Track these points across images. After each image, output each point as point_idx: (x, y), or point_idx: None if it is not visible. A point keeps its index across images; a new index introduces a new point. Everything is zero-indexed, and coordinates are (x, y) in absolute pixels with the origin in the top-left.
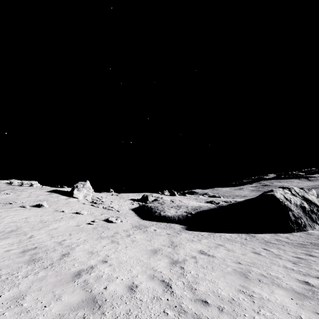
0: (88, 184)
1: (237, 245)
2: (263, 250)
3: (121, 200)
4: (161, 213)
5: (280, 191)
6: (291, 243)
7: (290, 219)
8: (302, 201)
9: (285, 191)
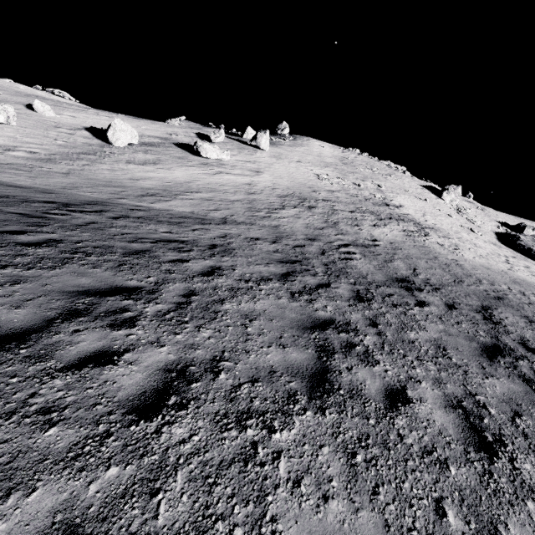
0: (460, 189)
1: None
2: None
3: (485, 218)
4: (525, 247)
5: None
6: None
7: None
8: None
9: None
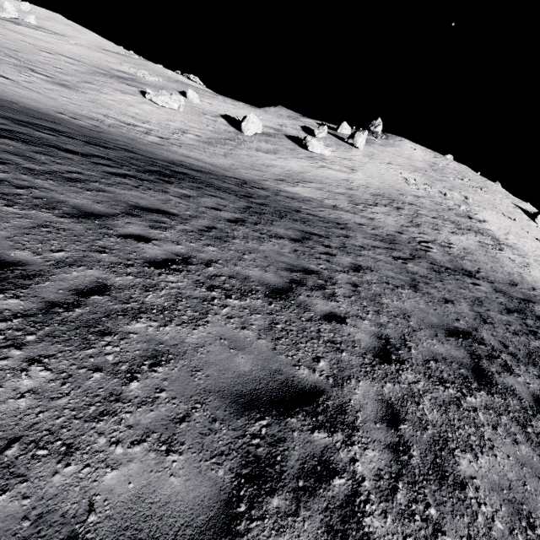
0: None
1: None
2: None
3: None
4: None
5: None
6: None
7: None
8: None
9: None
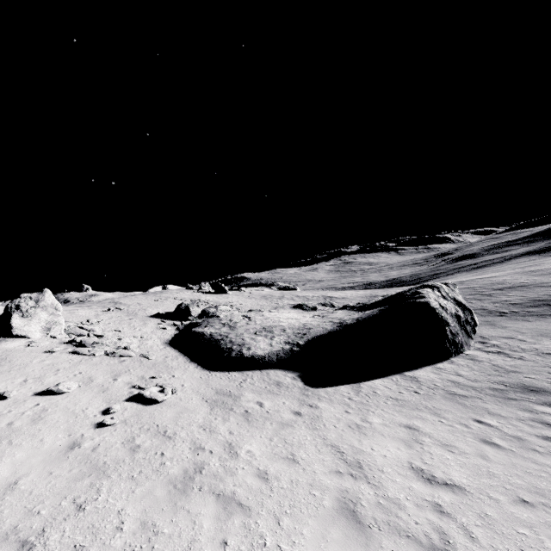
0: (51, 297)
1: (432, 420)
2: (485, 429)
3: (134, 321)
4: (244, 352)
5: (432, 295)
6: (483, 391)
7: (448, 339)
8: (456, 307)
9: (437, 294)
